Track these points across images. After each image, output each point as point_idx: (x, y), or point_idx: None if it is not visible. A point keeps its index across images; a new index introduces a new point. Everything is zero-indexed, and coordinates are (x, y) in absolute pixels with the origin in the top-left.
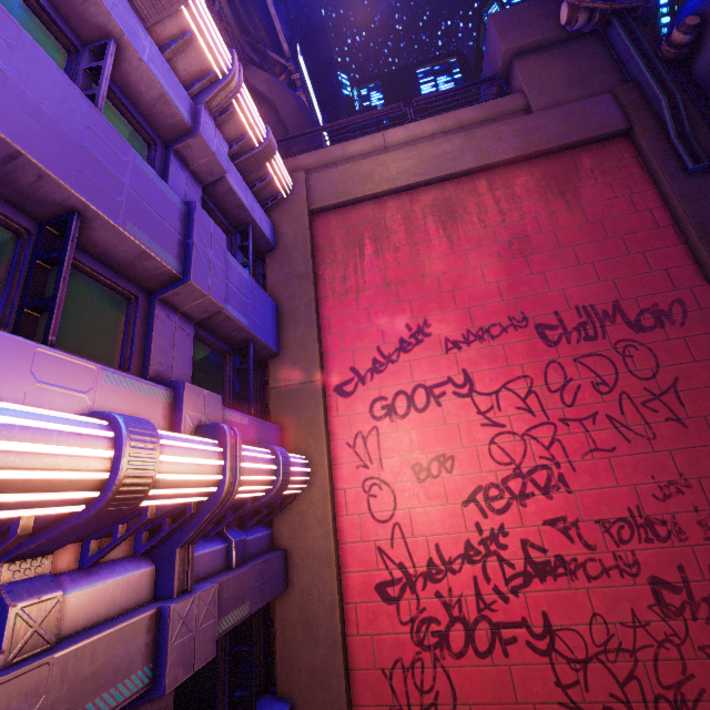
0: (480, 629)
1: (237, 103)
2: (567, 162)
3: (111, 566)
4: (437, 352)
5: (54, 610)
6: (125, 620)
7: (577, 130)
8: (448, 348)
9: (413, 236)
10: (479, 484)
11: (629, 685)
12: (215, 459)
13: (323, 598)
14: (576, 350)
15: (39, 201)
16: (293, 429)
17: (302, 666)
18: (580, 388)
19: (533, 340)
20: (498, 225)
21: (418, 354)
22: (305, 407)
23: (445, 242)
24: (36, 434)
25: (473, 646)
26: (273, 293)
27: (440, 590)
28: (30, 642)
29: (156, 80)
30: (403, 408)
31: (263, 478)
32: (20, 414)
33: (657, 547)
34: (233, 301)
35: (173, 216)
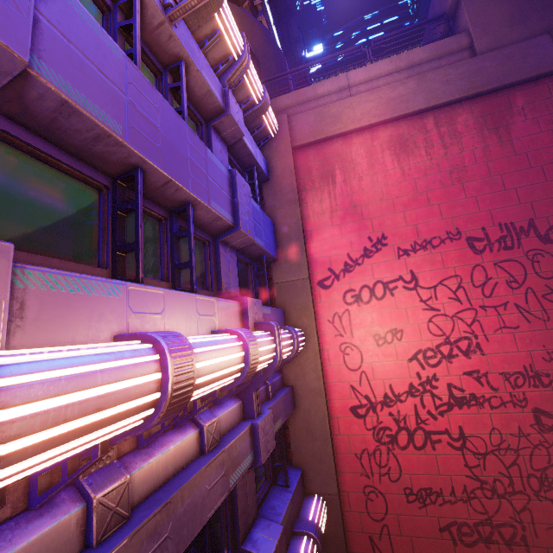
0: (418, 434)
1: (246, 75)
2: (502, 101)
3: (225, 402)
4: (391, 257)
5: (216, 427)
6: (242, 430)
7: (514, 72)
8: (400, 255)
9: (373, 167)
10: (420, 348)
11: (512, 468)
12: (272, 344)
13: (318, 414)
14: (496, 256)
15: (172, 201)
16: (291, 311)
17: (307, 450)
18: (497, 285)
19: (464, 249)
20: (441, 158)
21: (378, 259)
22: (299, 297)
23: (398, 172)
24: (223, 351)
25: (412, 443)
26: (270, 214)
27: (392, 412)
28: (212, 442)
29: (206, 82)
30: (366, 297)
31: (288, 349)
32: (217, 342)
33: (541, 390)
34: (255, 231)
35: (226, 185)
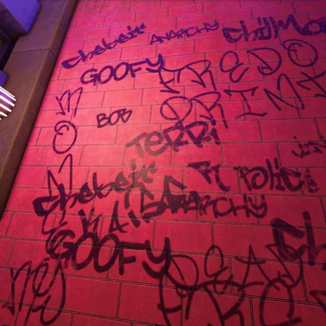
0: (106, 246)
1: None
2: None
3: None
4: (144, 43)
5: None
6: None
7: None
8: (153, 41)
9: None
10: (145, 131)
11: (230, 318)
12: None
13: None
14: (251, 45)
15: None
16: (15, 78)
17: None
18: (247, 70)
19: (218, 37)
20: None
21: (130, 44)
22: (30, 65)
23: None
24: None
25: (95, 259)
26: None
27: (84, 209)
28: None
29: None
30: (105, 77)
31: None
32: None
33: (286, 194)
34: None
35: None
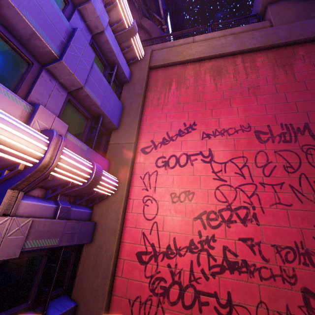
0: (188, 292)
1: (118, 1)
2: (289, 51)
3: None
4: (197, 138)
5: None
6: None
7: (297, 34)
8: (203, 137)
9: (197, 82)
10: (205, 210)
11: None
12: (40, 144)
13: (107, 252)
14: (277, 146)
15: None
16: (115, 164)
17: (87, 285)
18: (275, 168)
19: (252, 138)
20: (243, 80)
21: (187, 138)
22: (123, 155)
23: (213, 86)
24: None
25: (182, 300)
26: (123, 101)
27: (171, 264)
28: None
29: None
30: (172, 164)
31: (79, 172)
32: None
33: (311, 270)
34: (93, 88)
35: (61, 28)
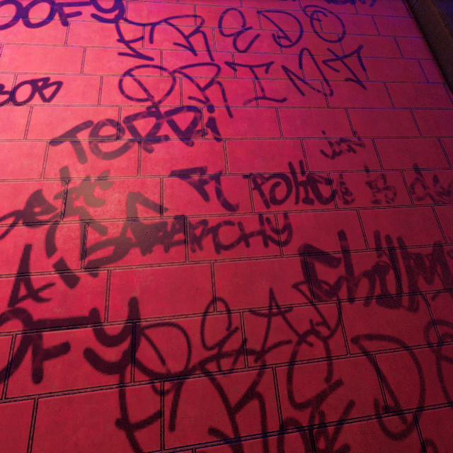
0: (2, 334)
1: None
2: None
3: None
4: None
5: None
6: None
7: None
8: None
9: None
10: (89, 119)
11: (245, 409)
12: None
13: None
14: (262, 4)
15: None
16: None
17: None
18: (259, 38)
19: None
20: None
21: None
22: None
23: None
24: None
25: None
26: None
27: None
28: None
29: None
30: (5, 19)
31: None
32: None
33: (317, 209)
34: None
35: None
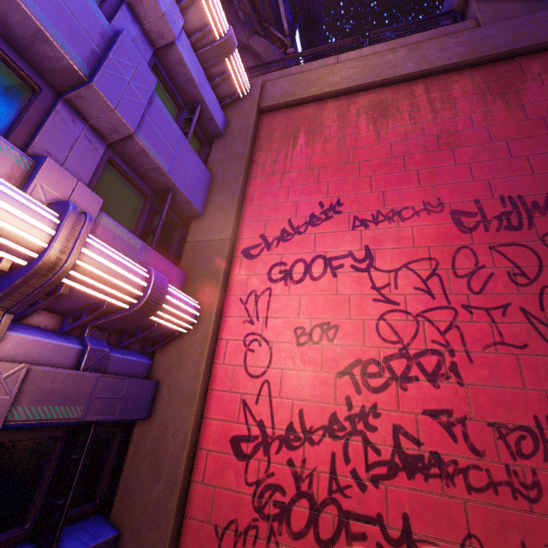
0: (327, 513)
1: None
2: (512, 68)
3: None
4: (344, 228)
5: None
6: None
7: (528, 37)
8: (355, 226)
9: (343, 130)
10: (359, 357)
11: None
12: (41, 223)
13: (176, 435)
14: (494, 238)
15: None
16: (195, 278)
17: (139, 497)
18: (493, 277)
19: (445, 224)
20: (428, 122)
21: (325, 228)
22: (210, 260)
23: (372, 135)
24: None
25: (314, 529)
26: (211, 168)
27: (294, 459)
28: None
29: None
30: (299, 275)
31: (121, 284)
32: None
33: None
34: (153, 140)
35: (93, 28)
